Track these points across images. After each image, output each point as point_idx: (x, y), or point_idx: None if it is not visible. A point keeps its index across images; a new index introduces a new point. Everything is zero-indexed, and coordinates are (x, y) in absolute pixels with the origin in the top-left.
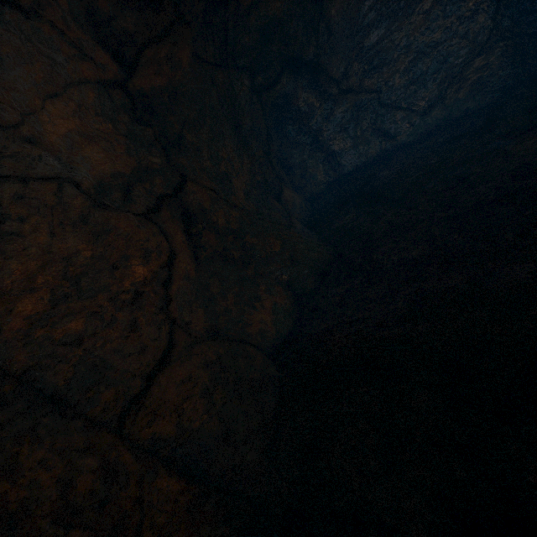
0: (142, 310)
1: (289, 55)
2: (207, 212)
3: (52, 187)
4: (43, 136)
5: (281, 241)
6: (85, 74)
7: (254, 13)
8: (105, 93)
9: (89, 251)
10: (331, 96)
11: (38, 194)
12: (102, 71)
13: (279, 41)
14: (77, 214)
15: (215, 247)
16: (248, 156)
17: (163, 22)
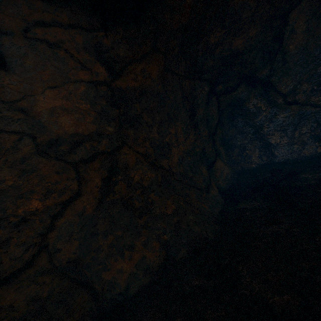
0: (21, 232)
1: (246, 74)
2: (129, 169)
3: (15, 137)
4: (34, 108)
5: (176, 206)
6: (81, 77)
7: (219, 47)
8: (93, 88)
9: (12, 181)
10: (276, 104)
11: (2, 140)
12: (96, 76)
13: (239, 65)
14: (21, 156)
15: (123, 194)
16: (195, 134)
17: (143, 51)
